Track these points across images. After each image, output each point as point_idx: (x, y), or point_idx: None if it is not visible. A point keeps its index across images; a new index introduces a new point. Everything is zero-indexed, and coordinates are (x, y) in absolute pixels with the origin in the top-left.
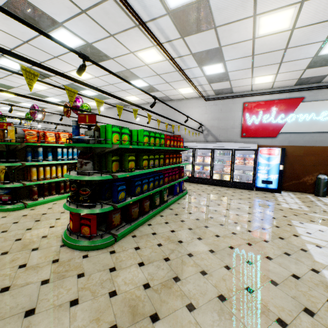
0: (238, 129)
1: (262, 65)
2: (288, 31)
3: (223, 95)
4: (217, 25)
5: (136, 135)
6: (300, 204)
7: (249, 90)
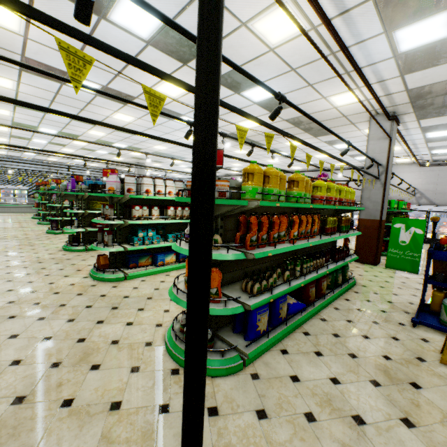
0: None
1: None
2: None
3: (441, 162)
4: None
5: (397, 204)
6: None
7: None
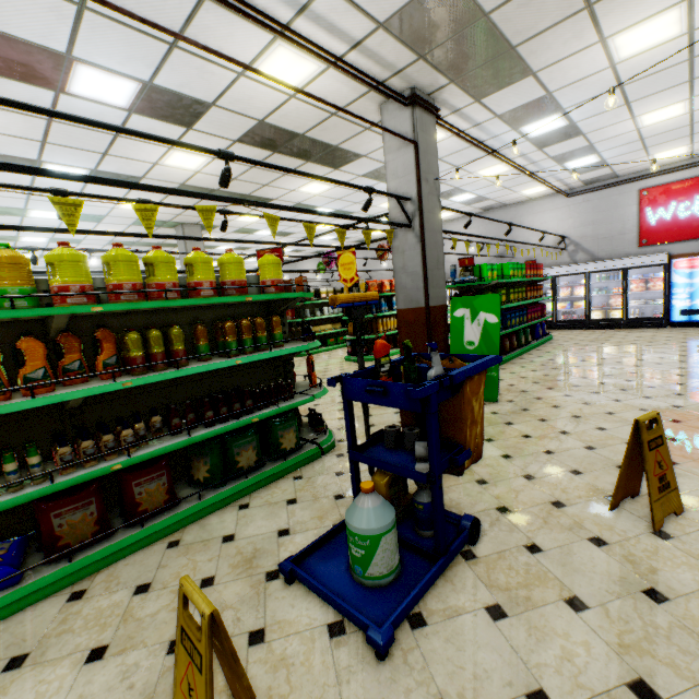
0: (631, 234)
1: (660, 143)
2: (685, 114)
3: (600, 183)
4: (585, 133)
5: (500, 269)
6: None
7: (649, 168)
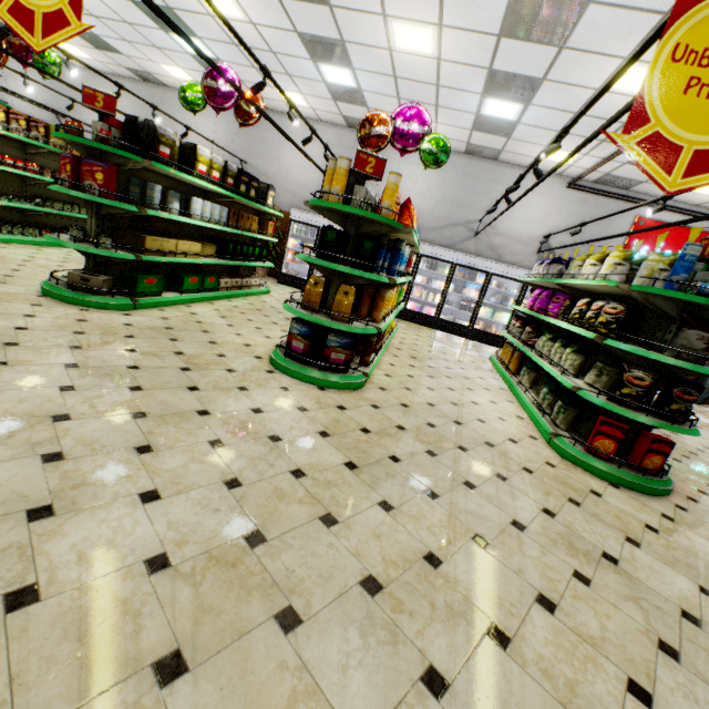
0: None
1: None
2: None
3: (606, 188)
4: None
5: None
6: (702, 416)
7: (660, 195)
